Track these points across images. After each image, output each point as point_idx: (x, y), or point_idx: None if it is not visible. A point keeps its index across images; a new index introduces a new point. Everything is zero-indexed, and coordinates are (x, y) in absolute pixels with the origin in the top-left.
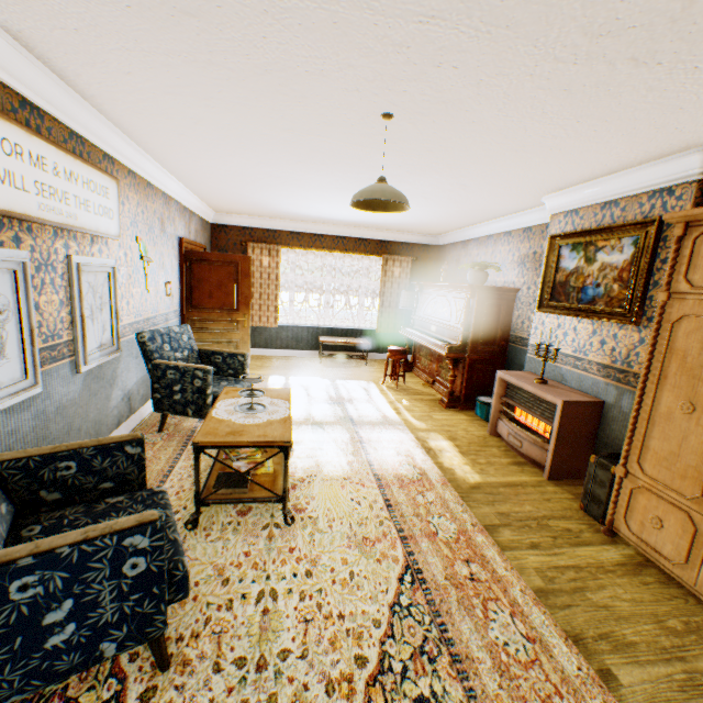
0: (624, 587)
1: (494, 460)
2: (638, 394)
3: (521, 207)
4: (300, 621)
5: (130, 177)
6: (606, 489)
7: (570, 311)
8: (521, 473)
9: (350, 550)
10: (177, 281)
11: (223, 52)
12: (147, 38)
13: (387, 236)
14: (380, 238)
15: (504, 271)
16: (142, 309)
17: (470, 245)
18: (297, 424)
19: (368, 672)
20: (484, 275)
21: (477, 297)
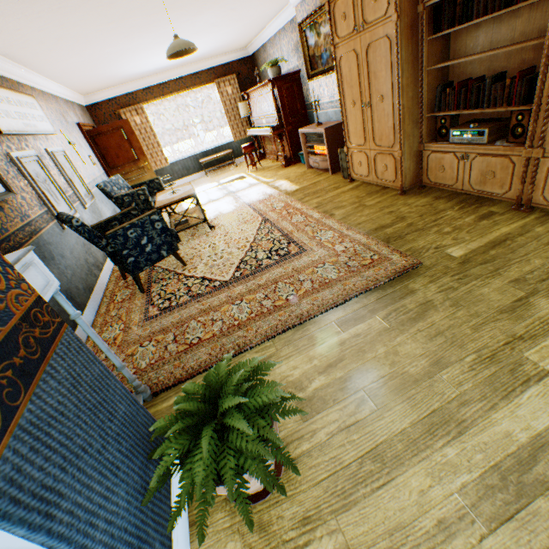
0: (349, 194)
1: (308, 178)
2: (340, 107)
3: (279, 6)
4: (226, 245)
5: (33, 92)
6: (346, 162)
7: (321, 74)
8: (319, 178)
9: (241, 226)
10: (93, 155)
11: (65, 1)
12: (28, 10)
13: (211, 64)
14: (207, 68)
15: (291, 60)
16: (88, 175)
17: (267, 47)
18: (204, 205)
19: (251, 243)
20: (278, 69)
21: (276, 87)
